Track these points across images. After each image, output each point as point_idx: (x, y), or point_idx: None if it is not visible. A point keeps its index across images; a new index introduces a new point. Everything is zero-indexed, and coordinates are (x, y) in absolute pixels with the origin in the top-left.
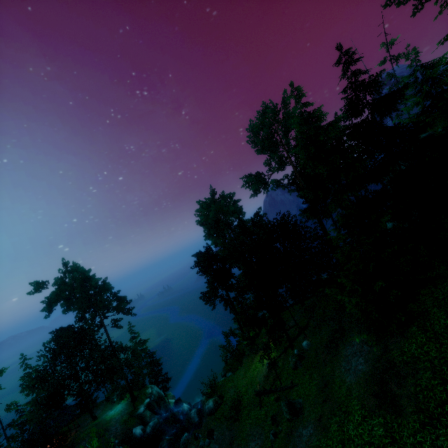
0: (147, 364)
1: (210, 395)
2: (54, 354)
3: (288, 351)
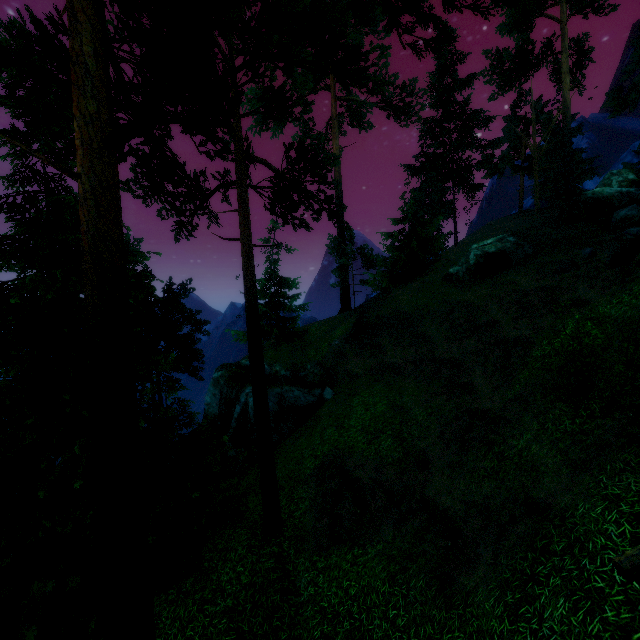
0: None
1: None
2: None
3: None
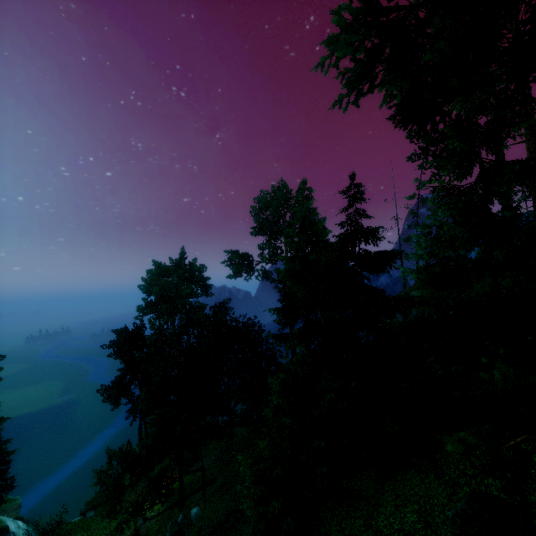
0: None
1: None
2: None
3: (175, 509)
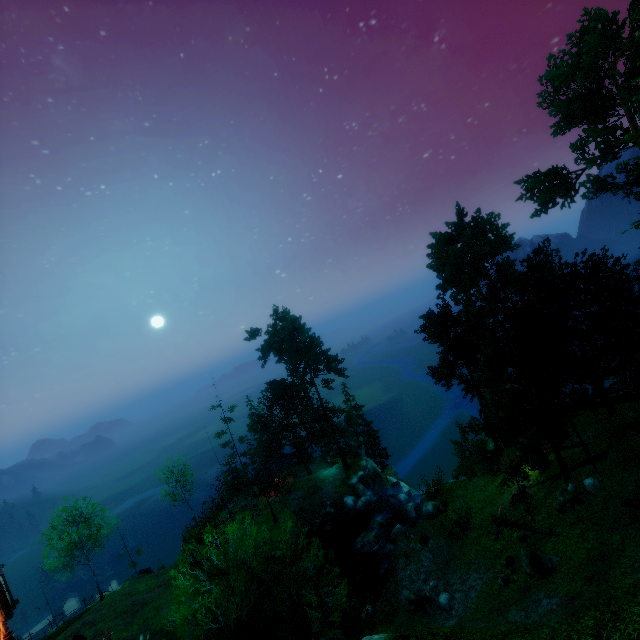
0: (363, 432)
1: (431, 496)
2: (271, 404)
3: (558, 480)
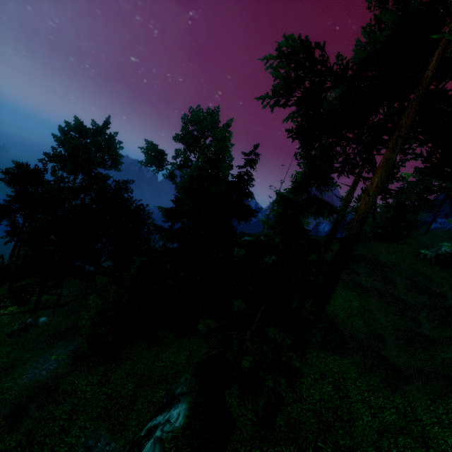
0: None
1: None
2: None
3: (26, 314)
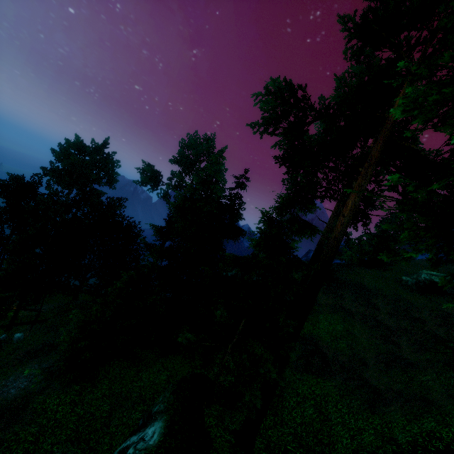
0: None
1: None
2: None
3: (1, 329)
